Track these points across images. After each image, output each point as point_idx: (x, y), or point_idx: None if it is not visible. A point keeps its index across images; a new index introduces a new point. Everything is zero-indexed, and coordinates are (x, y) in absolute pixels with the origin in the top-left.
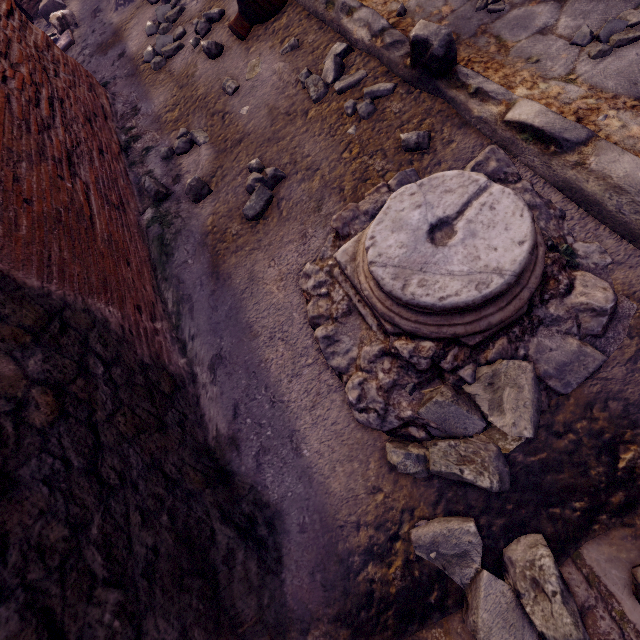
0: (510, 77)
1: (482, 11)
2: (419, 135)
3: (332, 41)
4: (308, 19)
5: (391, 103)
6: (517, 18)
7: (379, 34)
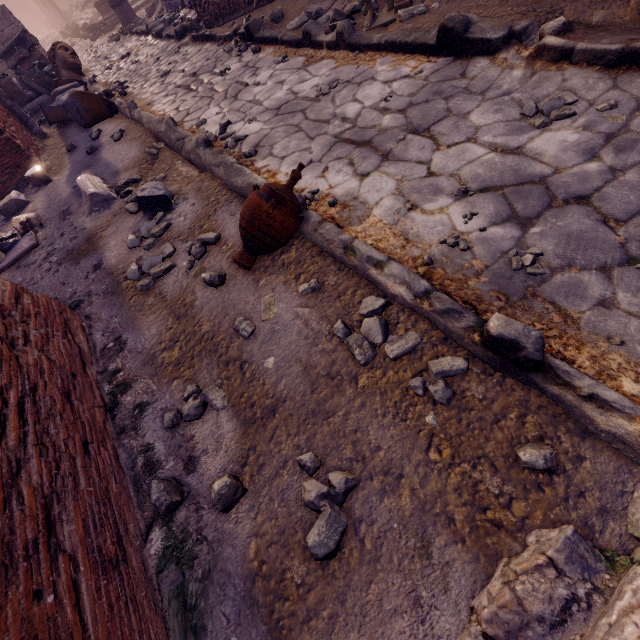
0: (599, 359)
1: (520, 271)
2: (546, 458)
3: (360, 287)
4: (322, 257)
5: (471, 386)
6: (564, 284)
7: (423, 296)
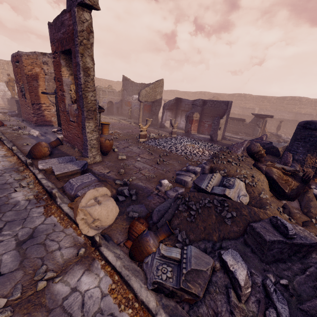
0: None
1: None
2: None
3: None
4: None
5: None
6: None
7: None
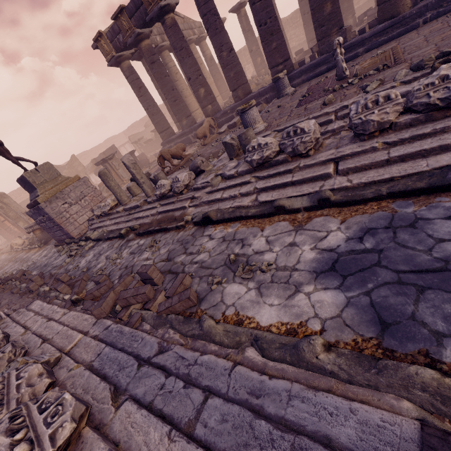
0: None
1: None
2: None
3: None
4: None
5: None
6: None
7: None
